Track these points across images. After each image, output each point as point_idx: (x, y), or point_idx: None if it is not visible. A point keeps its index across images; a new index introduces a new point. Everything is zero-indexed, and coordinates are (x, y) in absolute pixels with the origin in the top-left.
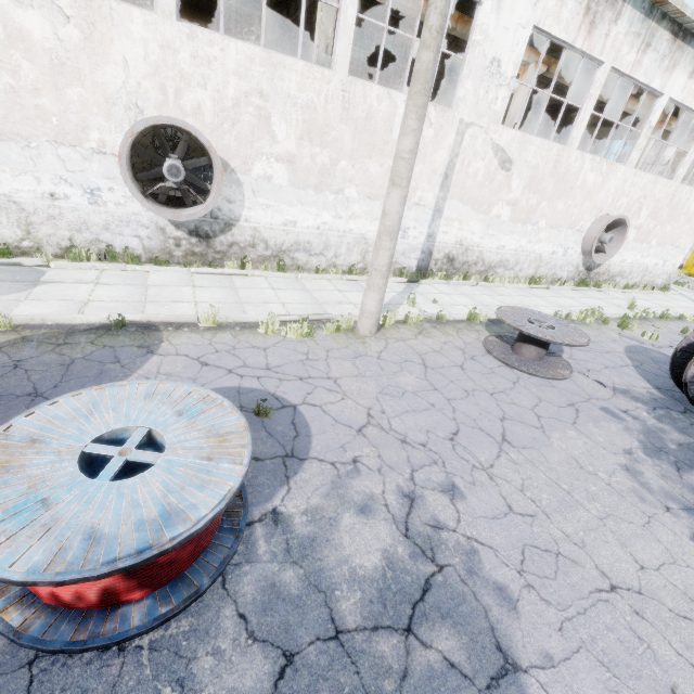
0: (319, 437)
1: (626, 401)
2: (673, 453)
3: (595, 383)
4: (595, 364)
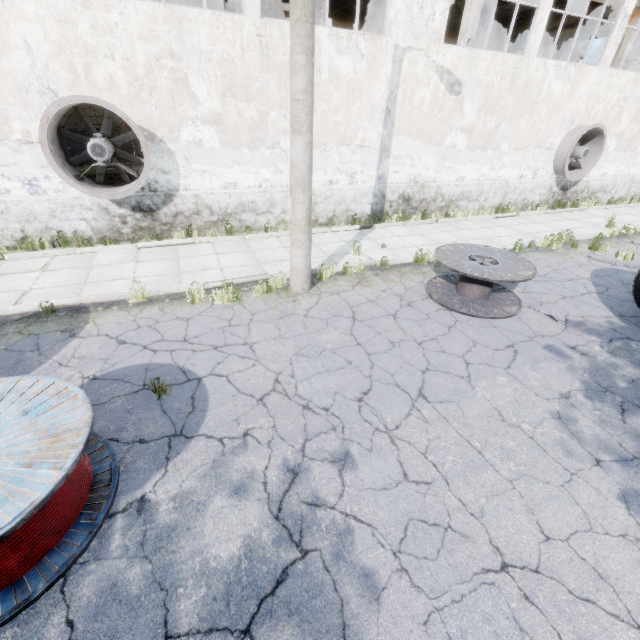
0: (215, 411)
1: (577, 335)
2: (621, 393)
3: (546, 317)
4: (551, 296)
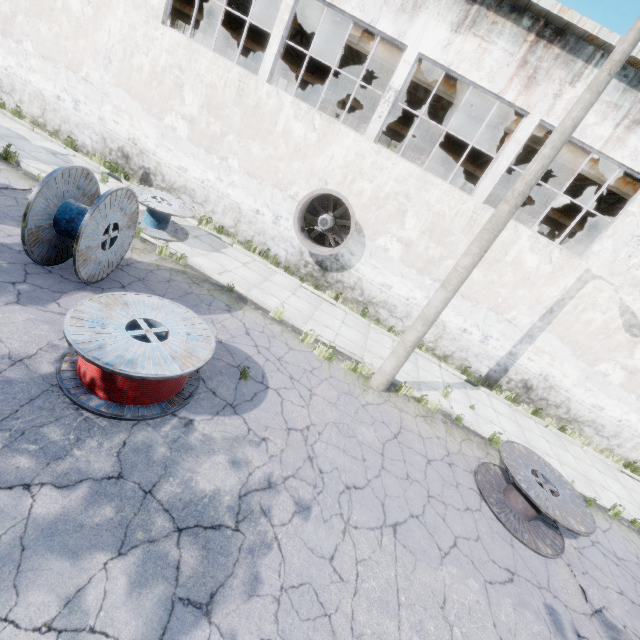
0: (260, 411)
1: (597, 632)
2: None
3: (577, 587)
4: (607, 579)
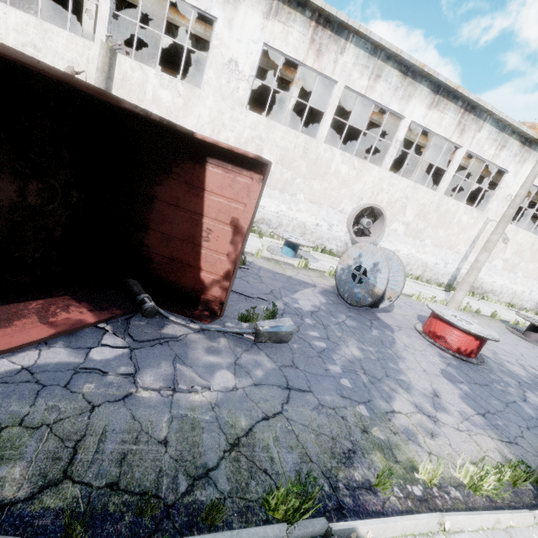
0: None
1: None
2: None
3: None
4: None
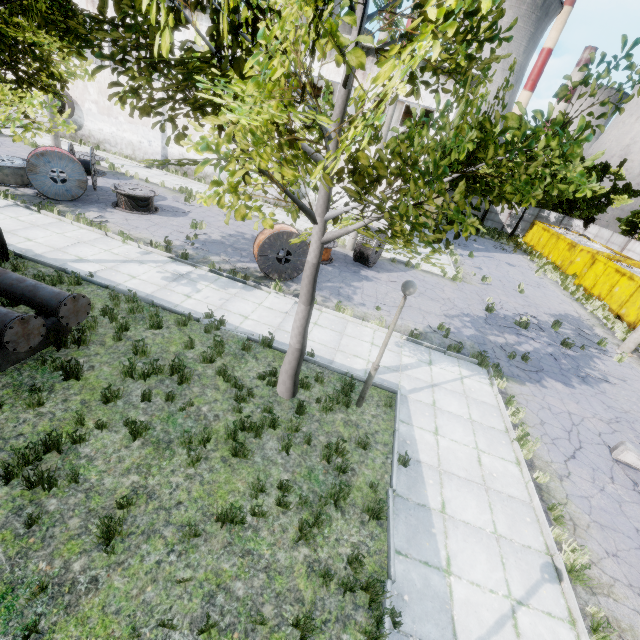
0: None
1: None
2: None
3: None
4: (105, 181)
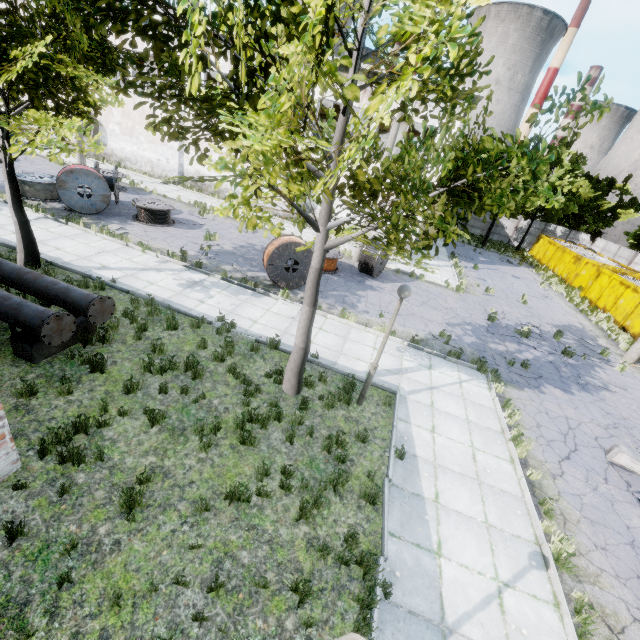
0: None
1: None
2: None
3: None
4: (126, 196)
